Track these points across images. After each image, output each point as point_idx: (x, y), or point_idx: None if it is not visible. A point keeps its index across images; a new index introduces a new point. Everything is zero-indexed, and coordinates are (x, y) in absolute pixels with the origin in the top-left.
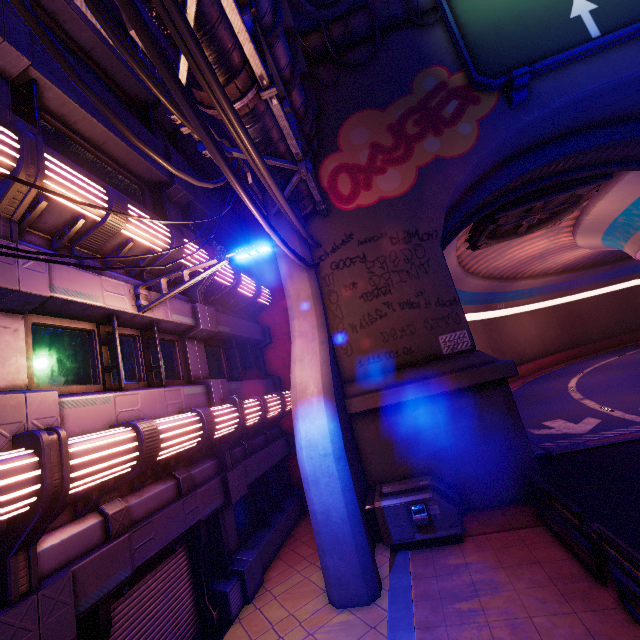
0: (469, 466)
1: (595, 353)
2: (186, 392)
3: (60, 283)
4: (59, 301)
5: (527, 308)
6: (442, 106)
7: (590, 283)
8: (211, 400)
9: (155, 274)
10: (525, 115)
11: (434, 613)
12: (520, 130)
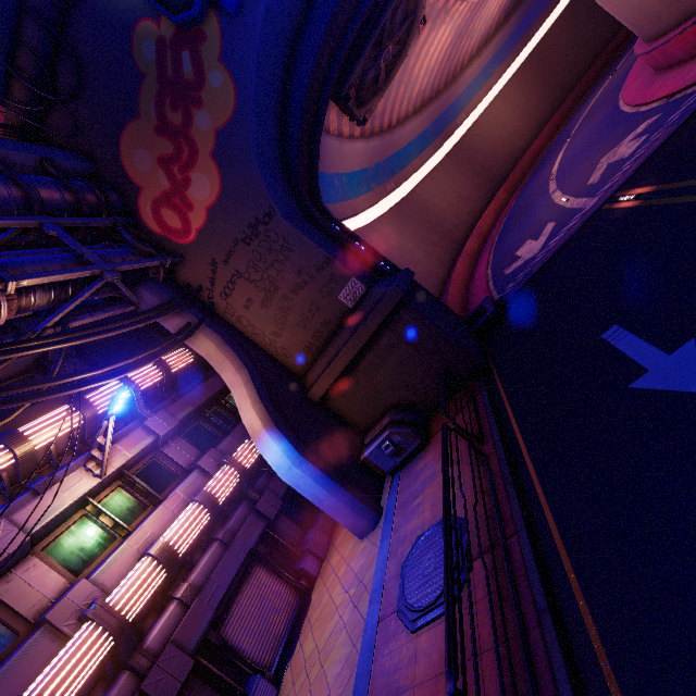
0: (420, 380)
1: (592, 85)
2: (183, 489)
3: (31, 521)
4: (41, 529)
5: (493, 94)
6: (179, 69)
7: (548, 1)
8: (209, 474)
9: (95, 434)
10: (253, 16)
11: (402, 517)
12: (265, 32)
